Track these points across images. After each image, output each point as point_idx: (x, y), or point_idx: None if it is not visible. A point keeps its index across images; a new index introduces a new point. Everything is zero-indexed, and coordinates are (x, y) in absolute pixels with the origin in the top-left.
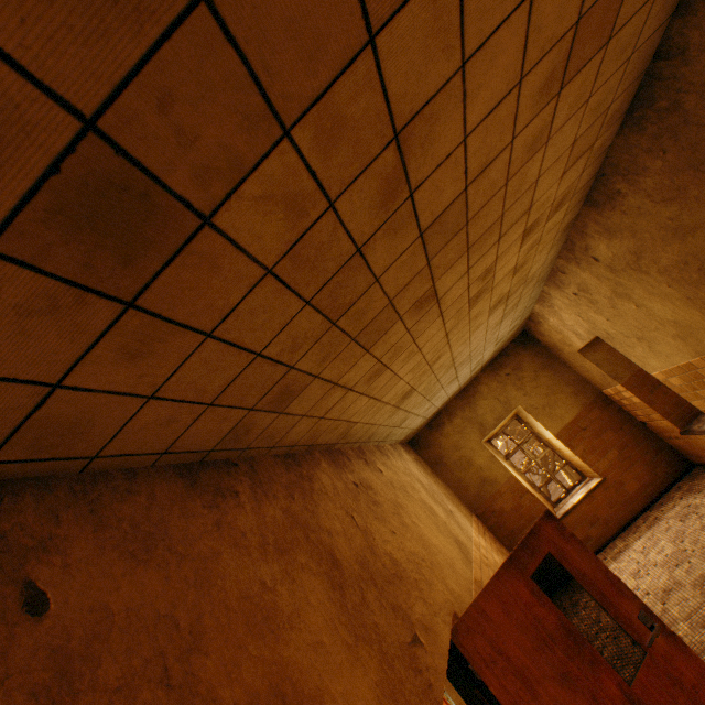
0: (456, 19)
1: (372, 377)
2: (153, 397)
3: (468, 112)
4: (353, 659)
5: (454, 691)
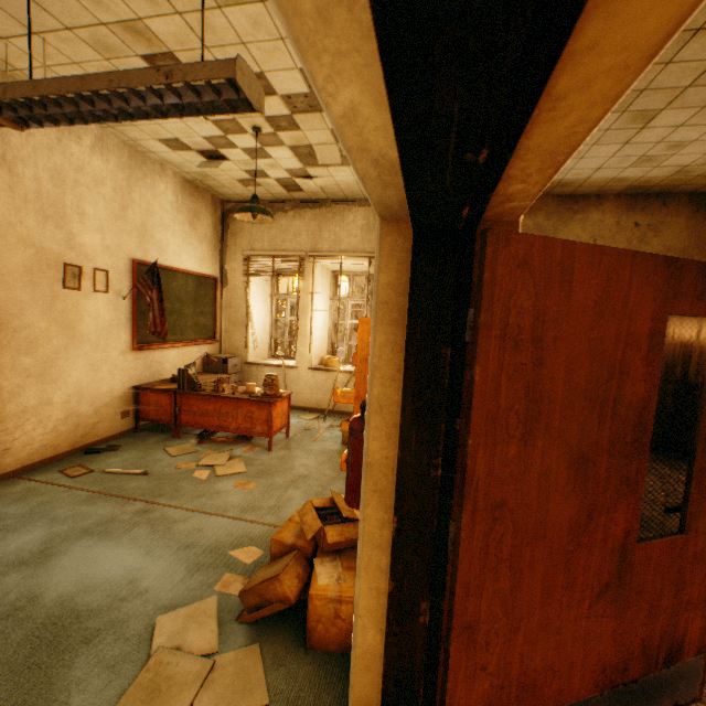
0: None
1: None
2: None
3: None
4: None
5: (388, 333)
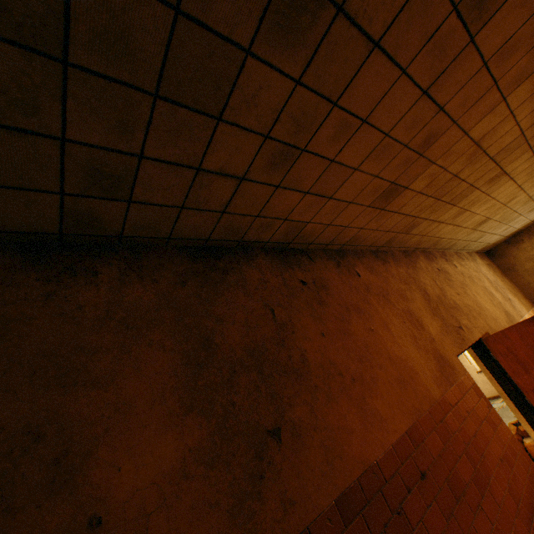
0: (504, 108)
1: (456, 216)
2: (375, 230)
3: (517, 118)
4: (431, 318)
5: (479, 363)
